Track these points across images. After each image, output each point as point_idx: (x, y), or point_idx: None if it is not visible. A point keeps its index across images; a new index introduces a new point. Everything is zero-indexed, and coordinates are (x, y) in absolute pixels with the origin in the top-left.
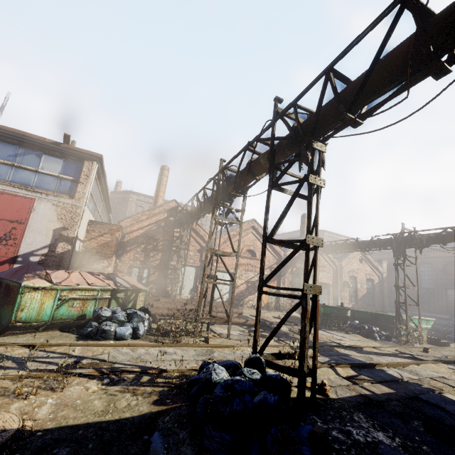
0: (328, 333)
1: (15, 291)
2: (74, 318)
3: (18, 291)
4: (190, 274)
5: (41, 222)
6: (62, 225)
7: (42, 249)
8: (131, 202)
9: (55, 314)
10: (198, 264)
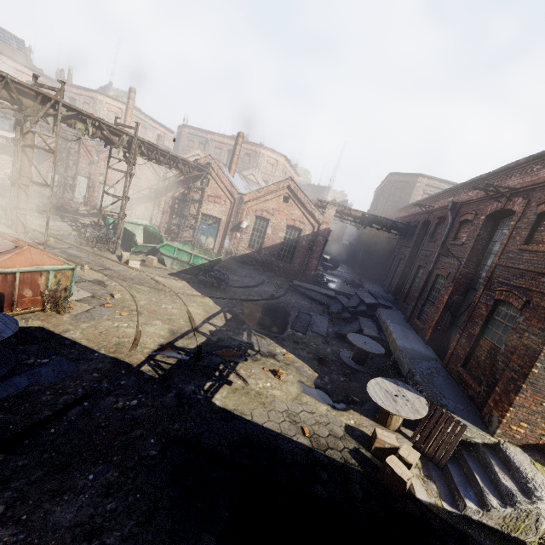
0: (57, 224)
1: None
2: None
3: None
4: (84, 183)
5: None
6: None
7: None
8: (183, 136)
9: None
10: (88, 175)
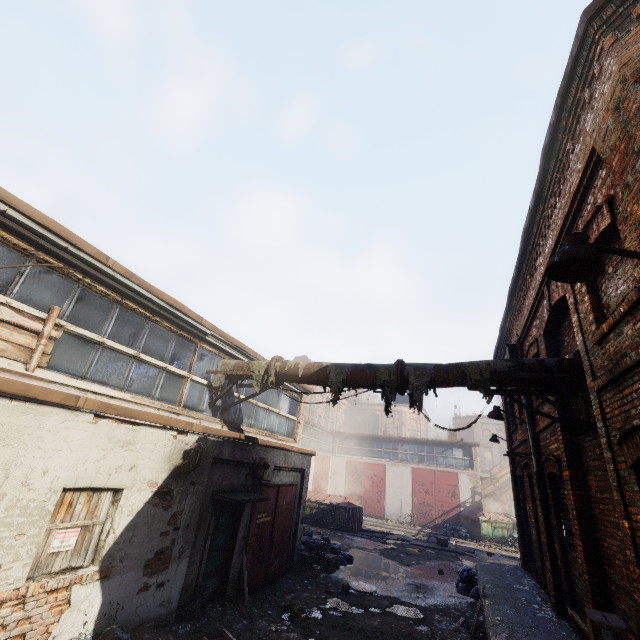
0: None
1: (478, 522)
2: (500, 537)
3: (479, 521)
4: None
5: (464, 484)
6: (473, 485)
7: (469, 499)
8: (475, 426)
9: (493, 534)
10: None
